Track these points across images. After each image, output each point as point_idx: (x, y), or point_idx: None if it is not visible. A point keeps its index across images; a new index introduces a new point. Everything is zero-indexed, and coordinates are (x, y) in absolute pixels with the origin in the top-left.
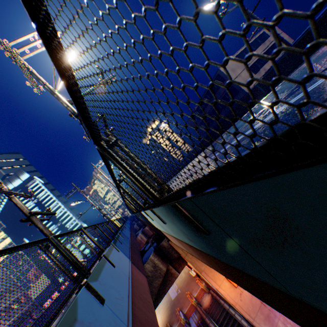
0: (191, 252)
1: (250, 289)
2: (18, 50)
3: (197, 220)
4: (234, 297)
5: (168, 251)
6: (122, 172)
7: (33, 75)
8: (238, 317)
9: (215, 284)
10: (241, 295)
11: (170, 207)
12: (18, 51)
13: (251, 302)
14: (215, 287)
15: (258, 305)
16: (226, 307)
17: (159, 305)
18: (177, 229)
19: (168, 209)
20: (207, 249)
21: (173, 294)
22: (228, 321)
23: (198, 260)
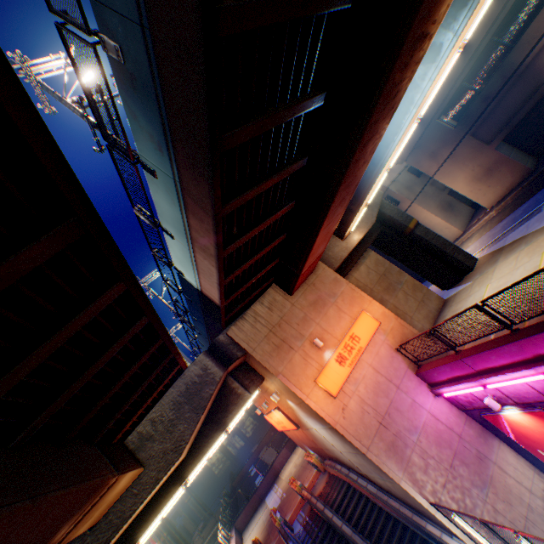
0: (209, 247)
1: (201, 158)
2: (32, 68)
3: (112, 38)
4: (332, 413)
5: (227, 349)
6: (70, 33)
7: (44, 87)
8: (362, 482)
9: (301, 393)
10: (345, 410)
11: (114, 70)
12: (32, 69)
13: (362, 421)
14: (300, 397)
15: (375, 427)
16: (343, 472)
17: (252, 533)
18: (155, 153)
19: (119, 84)
20: (157, 121)
21: (275, 505)
22: (350, 499)
23: (273, 359)
